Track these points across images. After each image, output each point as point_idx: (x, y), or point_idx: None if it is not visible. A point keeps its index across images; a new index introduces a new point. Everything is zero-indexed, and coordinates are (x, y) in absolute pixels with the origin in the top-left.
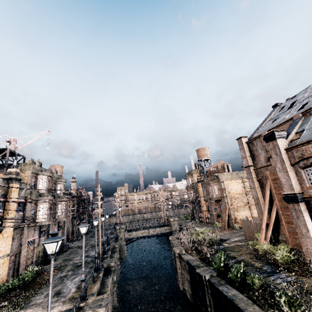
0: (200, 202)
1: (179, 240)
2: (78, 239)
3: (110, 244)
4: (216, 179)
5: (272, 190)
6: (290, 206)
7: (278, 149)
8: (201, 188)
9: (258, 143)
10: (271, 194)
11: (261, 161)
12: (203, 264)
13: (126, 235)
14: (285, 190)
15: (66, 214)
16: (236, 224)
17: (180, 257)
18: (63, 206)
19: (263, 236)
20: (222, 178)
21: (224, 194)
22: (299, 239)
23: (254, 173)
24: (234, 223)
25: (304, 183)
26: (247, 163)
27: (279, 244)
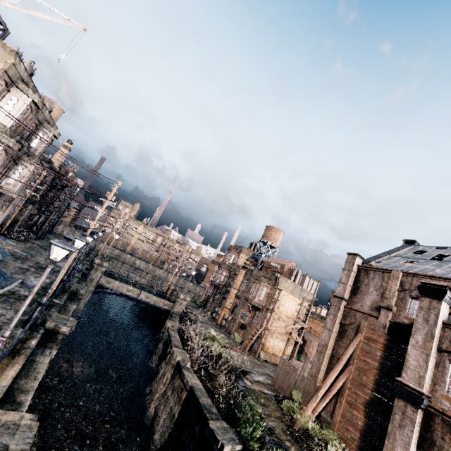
0: (229, 293)
1: (180, 334)
2: (17, 238)
3: (73, 284)
4: (272, 280)
5: (356, 350)
6: (398, 404)
7: (435, 316)
8: (241, 277)
9: (376, 277)
10: (352, 354)
11: (364, 302)
12: (217, 410)
13: (103, 279)
14: (406, 377)
15: (23, 190)
16: (262, 351)
17: (177, 369)
18: (27, 173)
19: (313, 406)
20: (281, 284)
21: (271, 305)
22: (352, 434)
23: (342, 312)
24: (260, 349)
25: (442, 386)
26: (342, 292)
27: (327, 430)
